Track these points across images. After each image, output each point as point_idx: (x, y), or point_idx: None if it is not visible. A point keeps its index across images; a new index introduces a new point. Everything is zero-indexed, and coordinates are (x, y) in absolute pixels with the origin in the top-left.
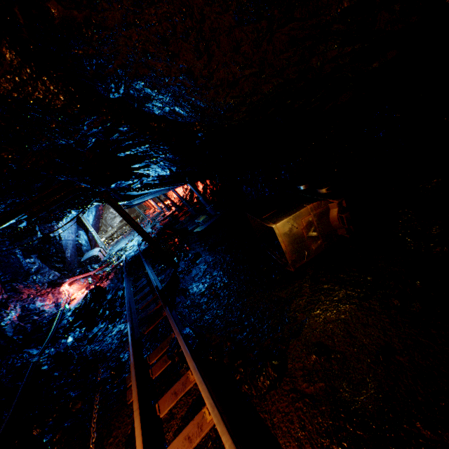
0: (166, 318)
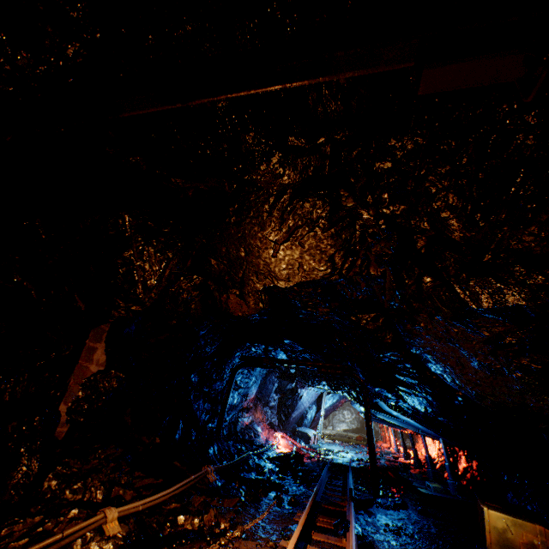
0: (345, 511)
